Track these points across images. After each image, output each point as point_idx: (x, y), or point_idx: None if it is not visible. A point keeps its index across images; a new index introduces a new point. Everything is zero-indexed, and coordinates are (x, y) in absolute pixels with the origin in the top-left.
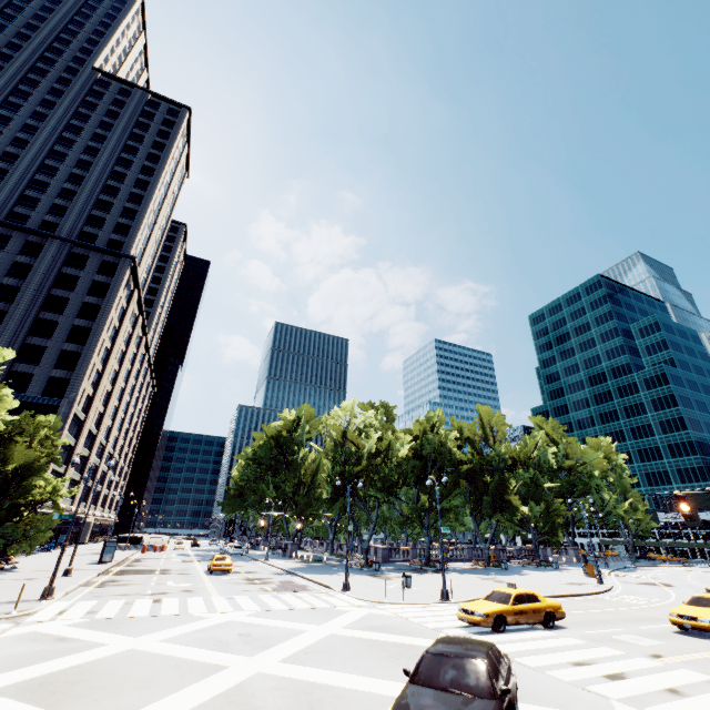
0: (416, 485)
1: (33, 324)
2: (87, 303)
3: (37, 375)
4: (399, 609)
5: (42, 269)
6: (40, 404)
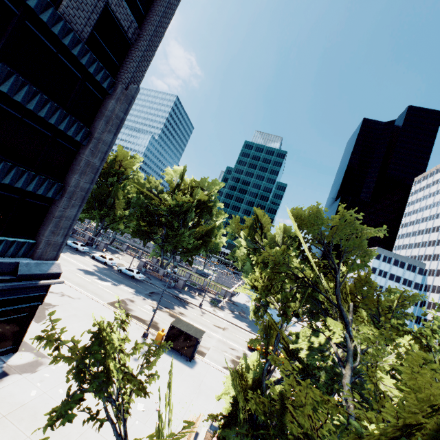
0: None
1: None
2: None
3: None
4: None
5: None
6: (78, 62)
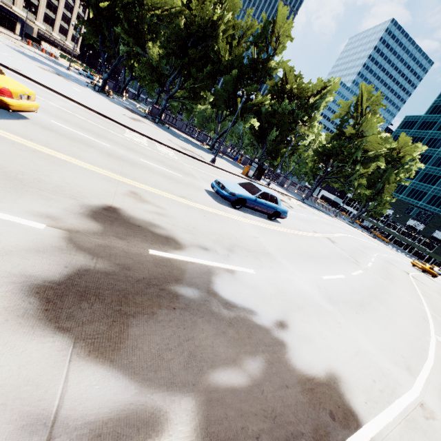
0: (181, 61)
1: None
2: None
3: None
4: None
5: None
6: None
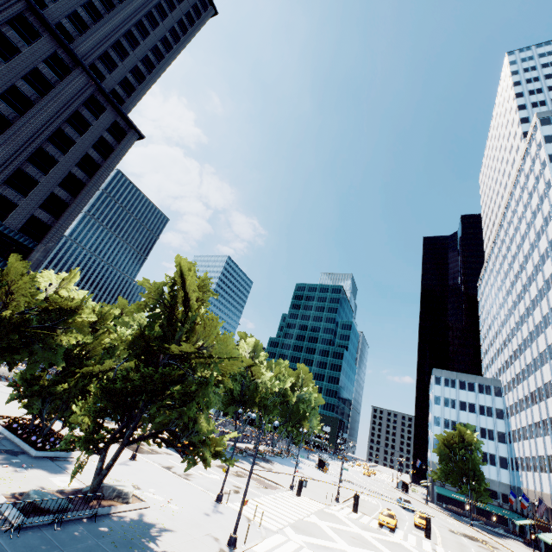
0: None
1: (34, 150)
2: (88, 155)
3: (20, 207)
4: (342, 511)
5: (63, 96)
6: (14, 239)
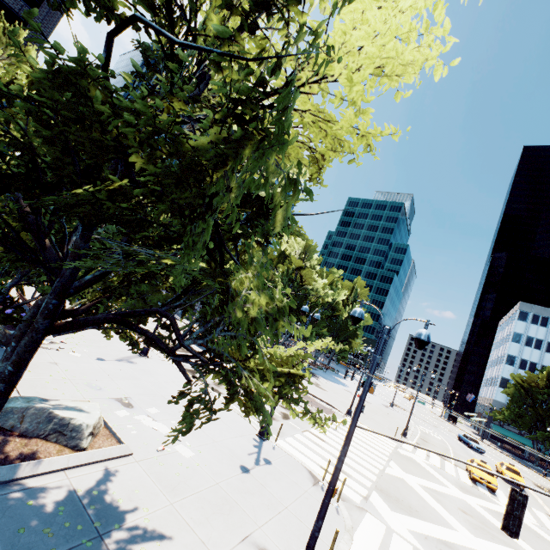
0: None
1: None
2: None
3: None
4: (418, 453)
5: None
6: None
